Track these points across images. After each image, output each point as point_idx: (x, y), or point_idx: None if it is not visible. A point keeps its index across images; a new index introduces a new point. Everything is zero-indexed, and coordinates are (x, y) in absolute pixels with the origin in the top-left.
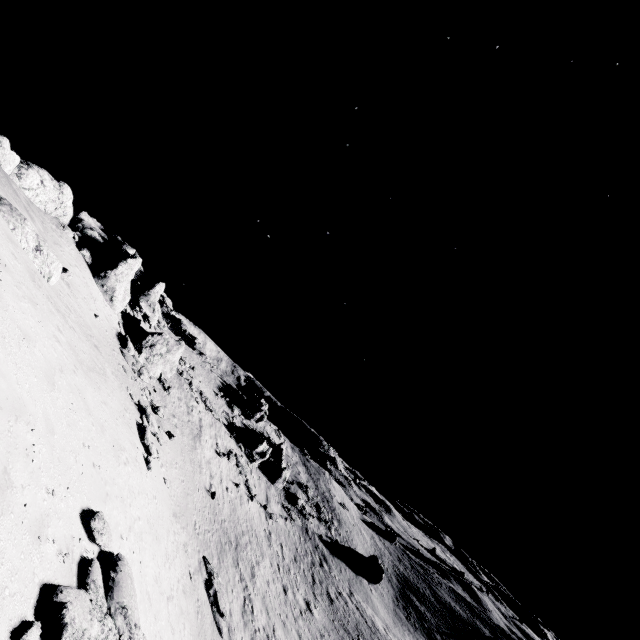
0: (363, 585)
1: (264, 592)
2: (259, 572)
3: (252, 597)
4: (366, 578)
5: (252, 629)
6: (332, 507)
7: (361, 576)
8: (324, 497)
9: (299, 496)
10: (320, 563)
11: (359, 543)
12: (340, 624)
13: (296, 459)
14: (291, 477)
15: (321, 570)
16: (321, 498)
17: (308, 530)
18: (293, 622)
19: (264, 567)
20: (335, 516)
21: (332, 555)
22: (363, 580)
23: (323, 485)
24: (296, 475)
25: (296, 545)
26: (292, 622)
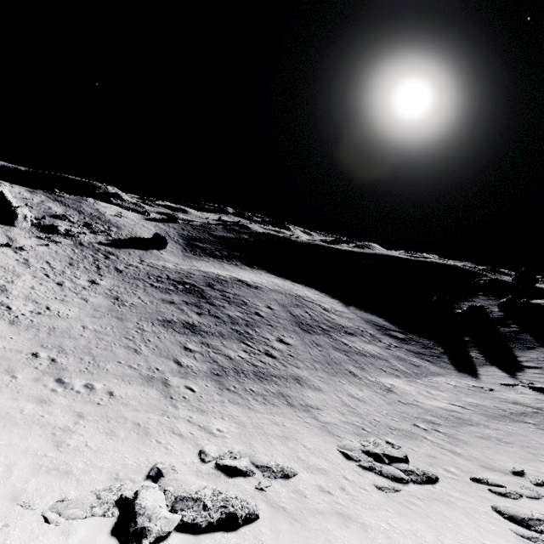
0: (154, 253)
1: (27, 294)
2: (15, 286)
3: (6, 302)
4: (156, 249)
5: (11, 318)
6: (106, 221)
7: (151, 250)
8: (93, 217)
9: (58, 225)
10: (106, 258)
11: (144, 233)
12: (131, 278)
13: (41, 199)
14: (40, 214)
15: (107, 261)
16: (90, 218)
17: (83, 243)
18: (75, 296)
19: (23, 281)
20: (112, 225)
21: (118, 249)
22: (153, 251)
23: (89, 209)
24: (47, 211)
25: (70, 257)
26: (73, 296)
